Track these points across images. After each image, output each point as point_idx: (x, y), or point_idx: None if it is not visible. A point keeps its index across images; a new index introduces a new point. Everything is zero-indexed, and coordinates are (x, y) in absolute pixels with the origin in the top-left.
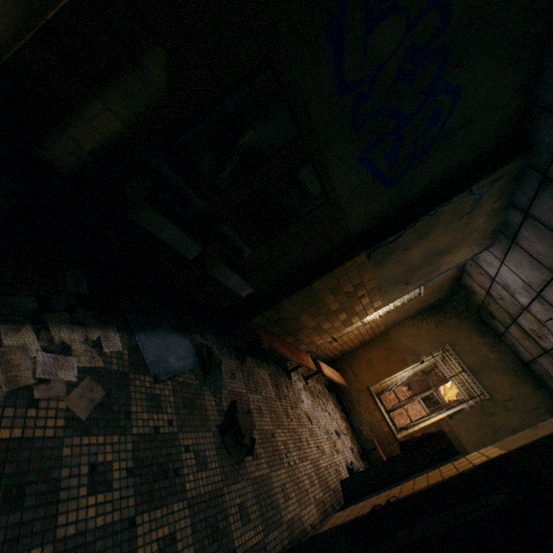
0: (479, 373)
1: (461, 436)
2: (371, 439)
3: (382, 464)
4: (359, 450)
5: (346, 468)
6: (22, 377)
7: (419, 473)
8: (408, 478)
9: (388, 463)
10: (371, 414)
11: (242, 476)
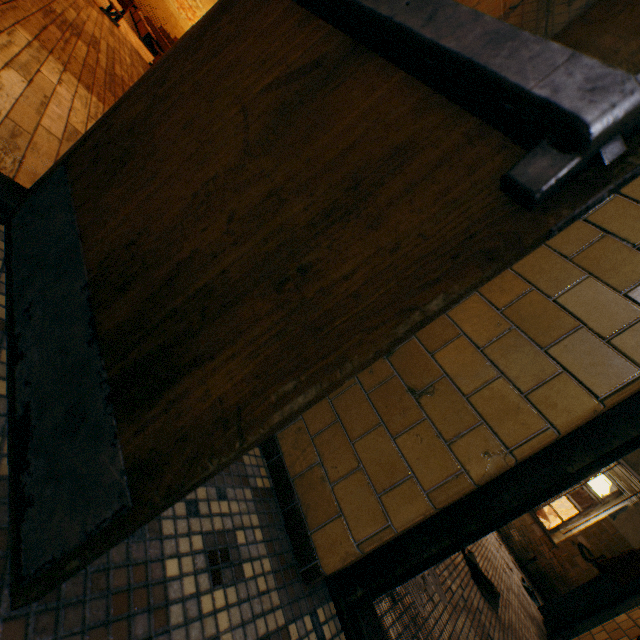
0: (637, 465)
1: (630, 538)
2: (524, 546)
3: (583, 587)
4: (515, 560)
5: (523, 588)
6: (418, 579)
7: (634, 597)
8: (623, 604)
9: (590, 586)
10: (520, 517)
11: (504, 626)
